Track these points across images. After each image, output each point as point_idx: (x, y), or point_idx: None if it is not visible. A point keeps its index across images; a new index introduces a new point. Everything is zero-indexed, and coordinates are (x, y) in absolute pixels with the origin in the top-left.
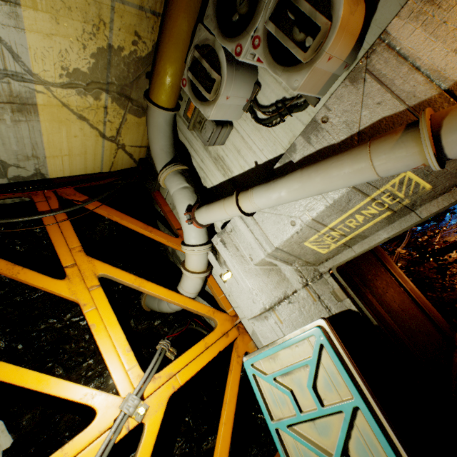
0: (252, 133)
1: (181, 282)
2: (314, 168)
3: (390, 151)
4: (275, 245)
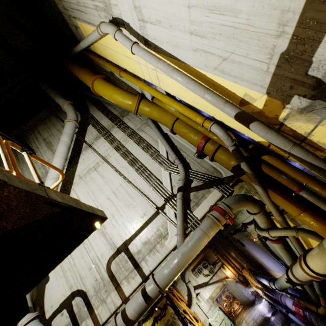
0: (202, 277)
1: (191, 308)
2: (214, 283)
3: (220, 283)
4: (209, 295)
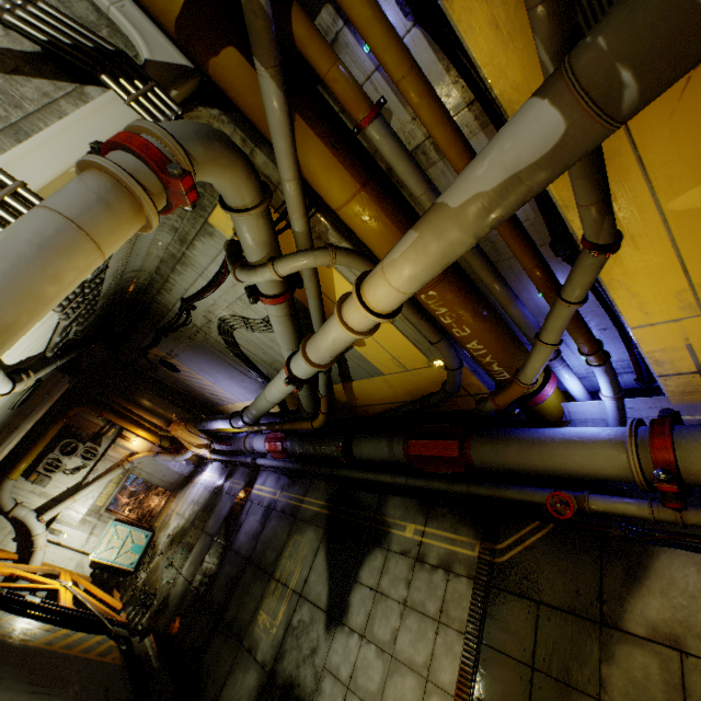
0: (65, 478)
1: (33, 560)
2: (102, 478)
3: (118, 470)
4: (88, 509)
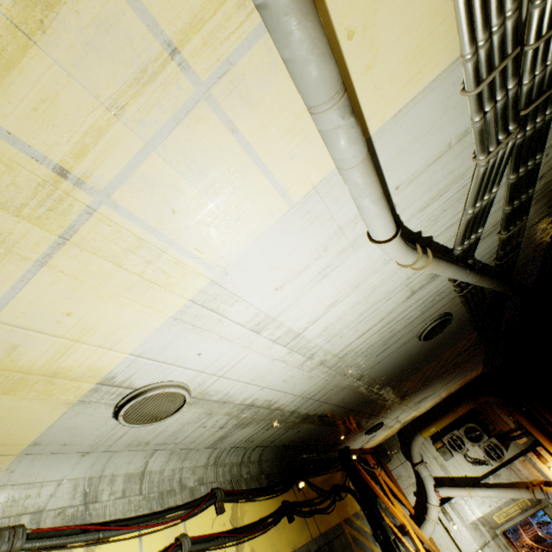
0: (463, 463)
1: (422, 527)
2: (502, 489)
3: (524, 492)
4: (481, 514)
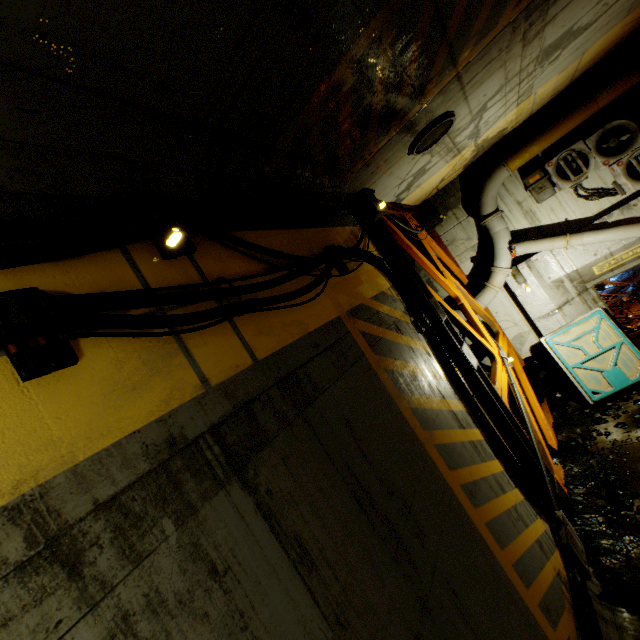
0: (569, 201)
1: (479, 297)
2: (634, 226)
3: None
4: (575, 268)
